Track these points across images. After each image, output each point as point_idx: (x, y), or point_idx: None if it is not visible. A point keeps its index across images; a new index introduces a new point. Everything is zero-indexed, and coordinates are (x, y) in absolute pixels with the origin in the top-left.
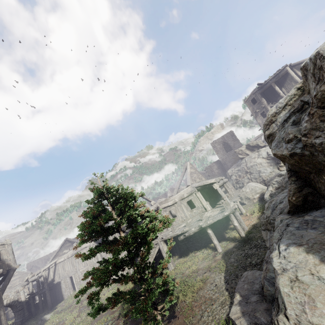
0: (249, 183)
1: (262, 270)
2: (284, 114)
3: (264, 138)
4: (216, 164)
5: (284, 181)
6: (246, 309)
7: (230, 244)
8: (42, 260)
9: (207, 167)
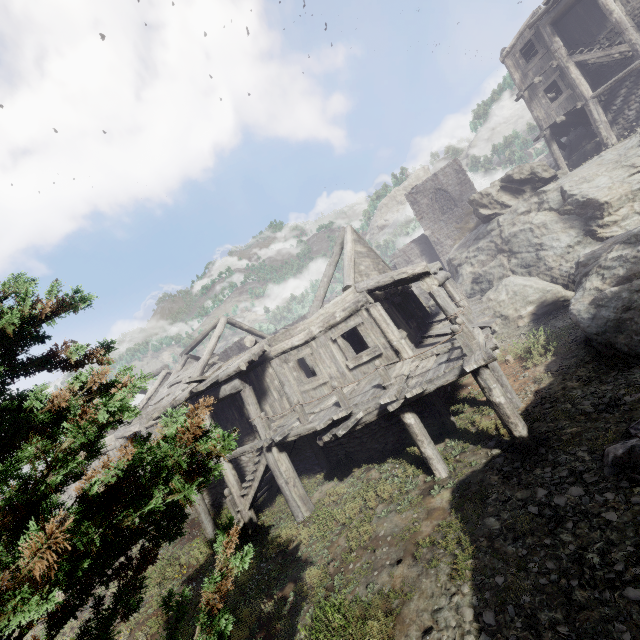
0: (508, 279)
1: None
2: None
3: None
4: (418, 246)
5: None
6: None
7: (473, 452)
8: None
9: (398, 254)
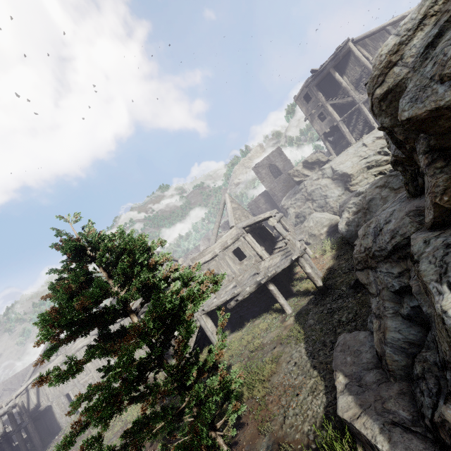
0: (312, 214)
1: (360, 328)
2: (423, 35)
3: (372, 106)
4: (263, 197)
5: (365, 200)
6: (365, 398)
7: (302, 299)
8: (19, 377)
9: (251, 203)
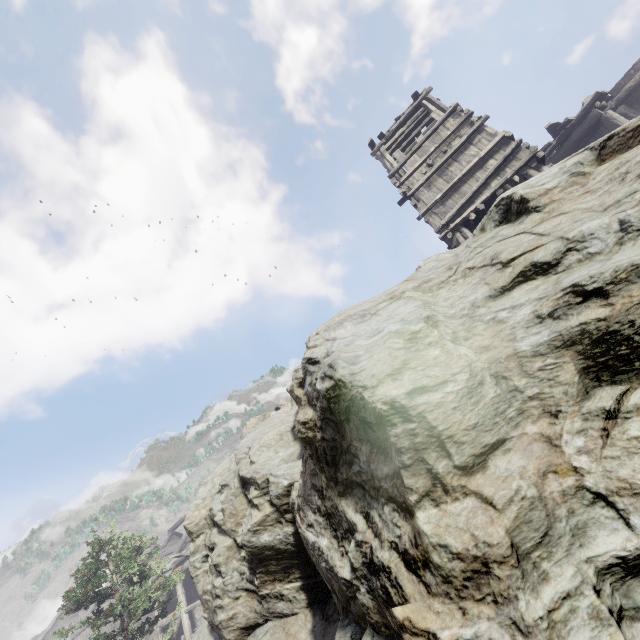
0: None
1: None
2: None
3: None
4: None
5: None
6: None
7: None
8: None
9: None
